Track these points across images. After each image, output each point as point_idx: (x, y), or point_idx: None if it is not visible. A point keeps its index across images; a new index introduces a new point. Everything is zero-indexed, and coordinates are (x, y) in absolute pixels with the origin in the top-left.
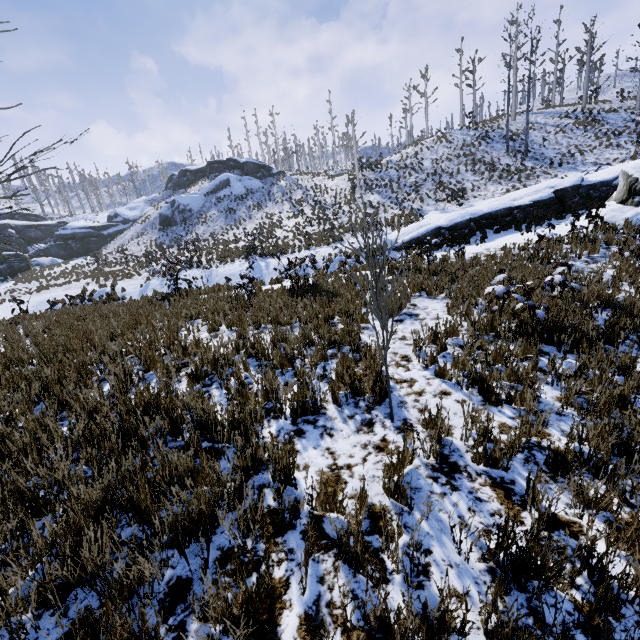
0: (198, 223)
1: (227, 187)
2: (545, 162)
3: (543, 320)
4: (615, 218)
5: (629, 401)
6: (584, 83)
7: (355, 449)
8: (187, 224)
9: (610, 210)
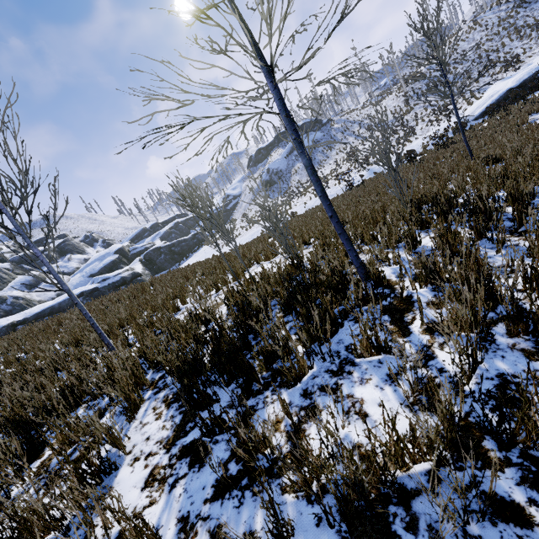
0: (291, 176)
1: None
2: None
3: None
4: None
5: None
6: None
7: None
8: (283, 180)
9: None
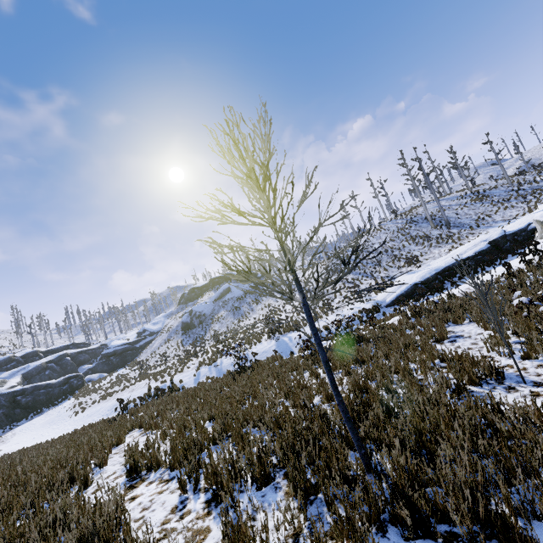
0: (212, 322)
1: (229, 293)
2: (465, 227)
3: None
4: None
5: None
6: (463, 178)
7: (519, 399)
8: (204, 325)
9: (542, 245)
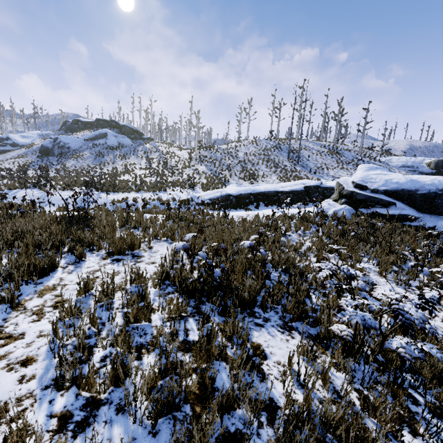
0: (71, 158)
1: (104, 138)
2: (307, 169)
3: (220, 278)
4: (330, 209)
5: (209, 392)
6: (335, 131)
7: None
8: (62, 157)
9: (328, 204)
